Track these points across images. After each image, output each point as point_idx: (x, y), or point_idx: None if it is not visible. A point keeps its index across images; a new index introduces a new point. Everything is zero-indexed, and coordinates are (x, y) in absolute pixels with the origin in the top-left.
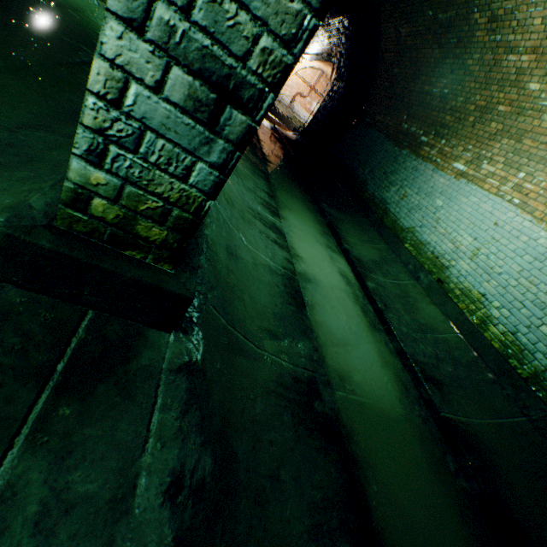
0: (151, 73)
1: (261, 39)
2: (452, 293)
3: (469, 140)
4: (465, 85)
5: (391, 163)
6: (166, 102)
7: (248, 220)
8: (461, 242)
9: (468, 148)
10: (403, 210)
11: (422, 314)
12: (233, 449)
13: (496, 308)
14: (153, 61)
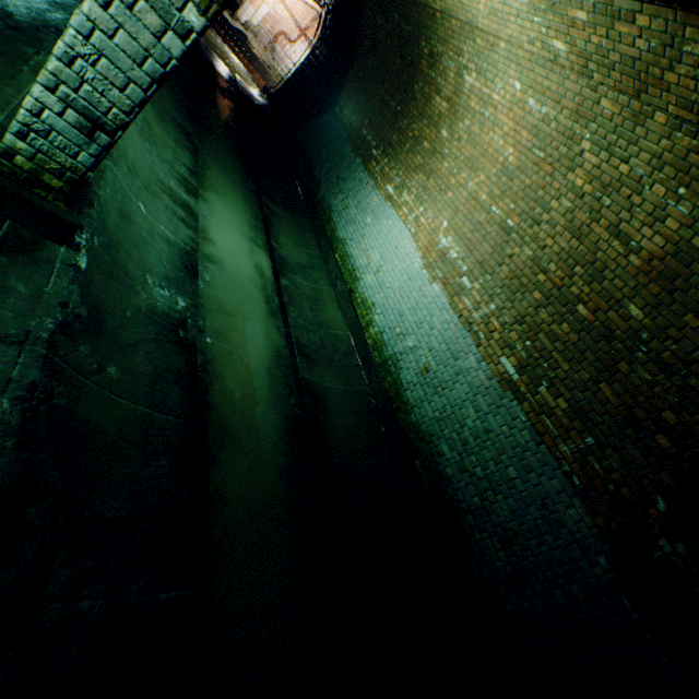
0: (58, 109)
1: (114, 110)
2: (356, 301)
3: (402, 167)
4: (411, 110)
5: (345, 169)
6: (65, 122)
7: (154, 192)
8: (373, 259)
9: (400, 174)
10: (343, 221)
11: (325, 315)
12: (104, 319)
13: (378, 315)
14: (59, 105)
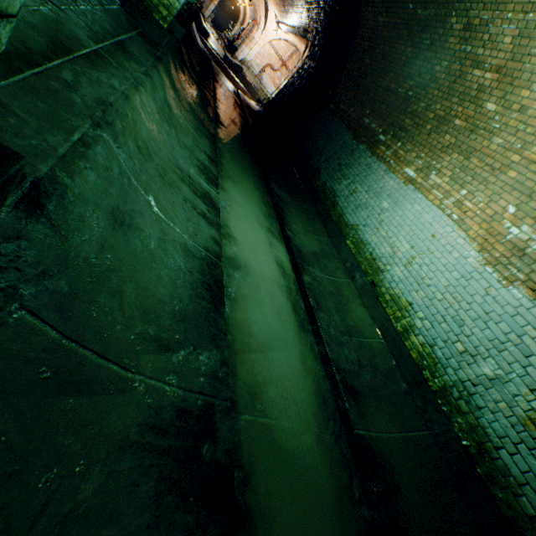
0: None
1: None
2: (383, 297)
3: (423, 148)
4: (429, 92)
5: (347, 156)
6: None
7: (170, 181)
8: (399, 248)
9: (421, 155)
10: (351, 206)
11: (352, 316)
12: None
13: (419, 319)
14: None
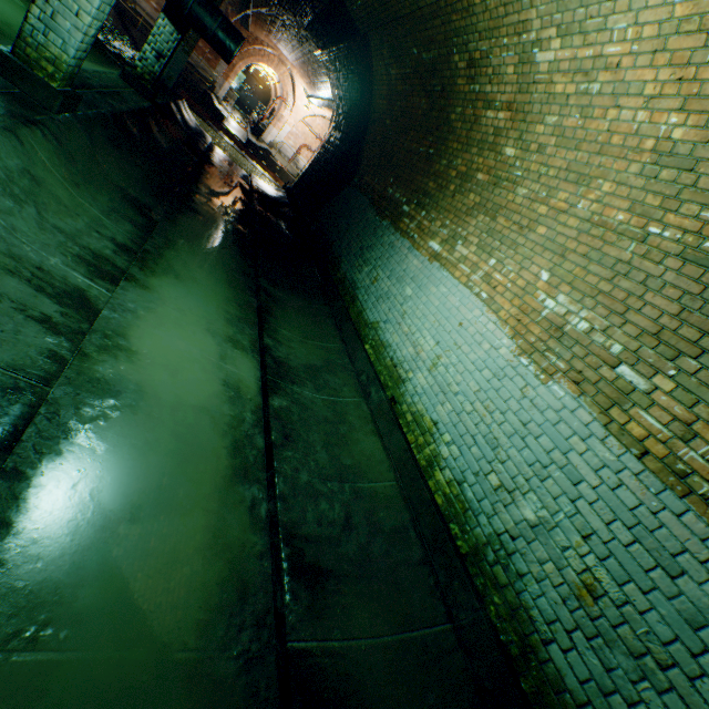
0: None
1: None
2: (404, 419)
3: (448, 214)
4: (449, 145)
5: (369, 236)
6: None
7: None
8: (423, 346)
9: (446, 223)
10: (372, 298)
11: (353, 451)
12: None
13: (446, 444)
14: None
